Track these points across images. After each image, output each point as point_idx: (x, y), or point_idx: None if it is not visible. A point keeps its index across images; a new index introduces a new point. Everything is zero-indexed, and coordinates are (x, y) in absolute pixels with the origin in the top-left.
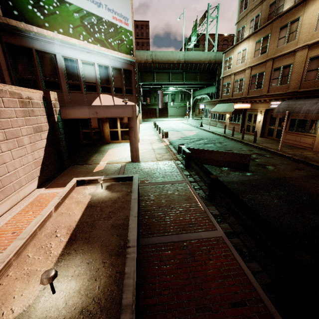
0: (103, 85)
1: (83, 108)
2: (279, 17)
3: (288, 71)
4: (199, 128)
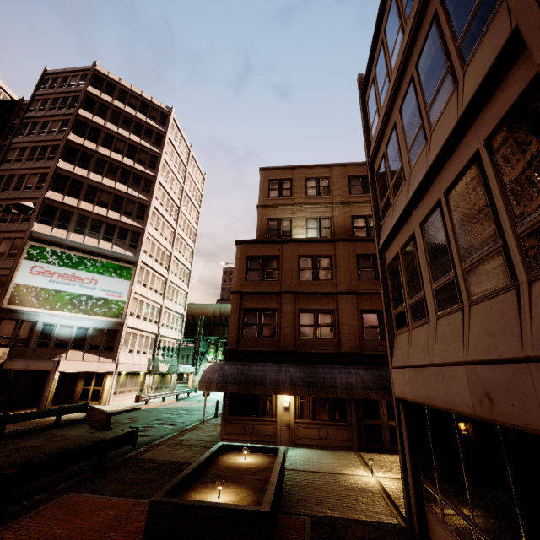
0: (77, 343)
1: (21, 361)
2: None
3: None
4: None
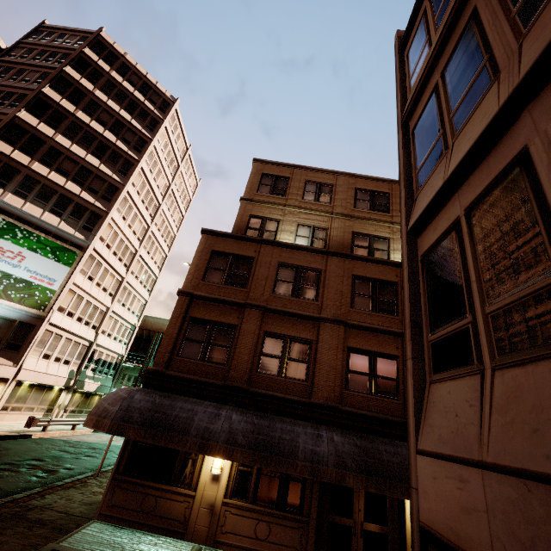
0: None
1: None
2: None
3: None
4: None
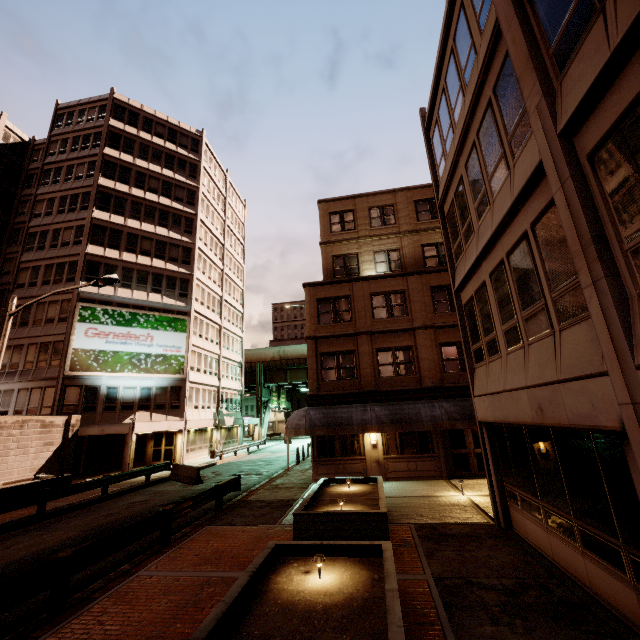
0: (142, 403)
1: (95, 427)
2: None
3: None
4: None
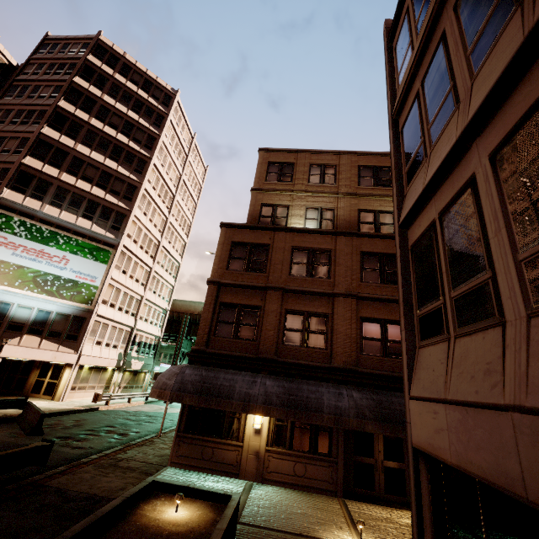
0: (35, 327)
1: None
2: None
3: None
4: None
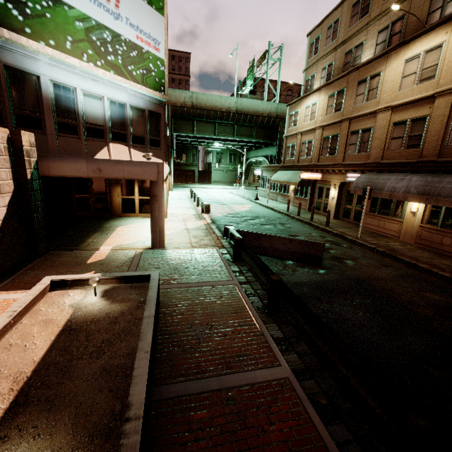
0: (115, 130)
1: (79, 162)
2: (357, 69)
3: (368, 136)
4: (253, 202)
